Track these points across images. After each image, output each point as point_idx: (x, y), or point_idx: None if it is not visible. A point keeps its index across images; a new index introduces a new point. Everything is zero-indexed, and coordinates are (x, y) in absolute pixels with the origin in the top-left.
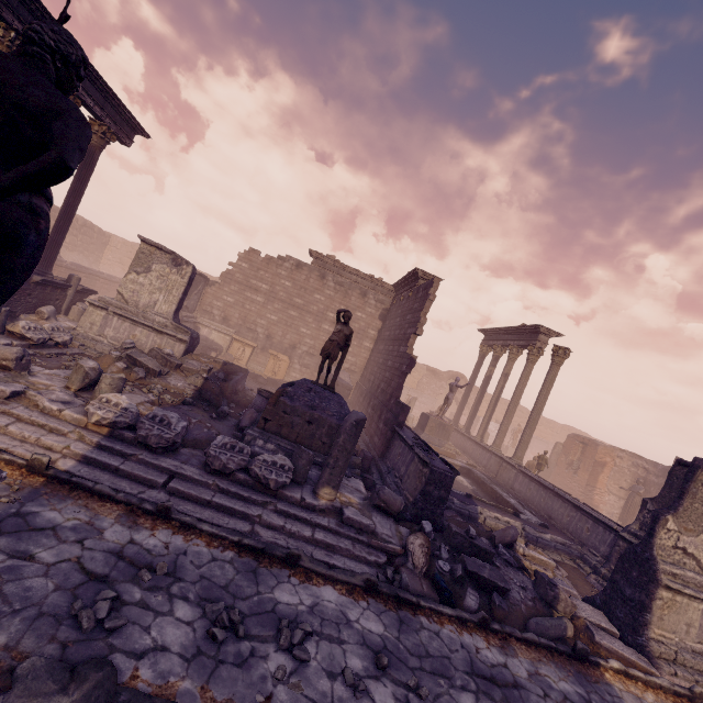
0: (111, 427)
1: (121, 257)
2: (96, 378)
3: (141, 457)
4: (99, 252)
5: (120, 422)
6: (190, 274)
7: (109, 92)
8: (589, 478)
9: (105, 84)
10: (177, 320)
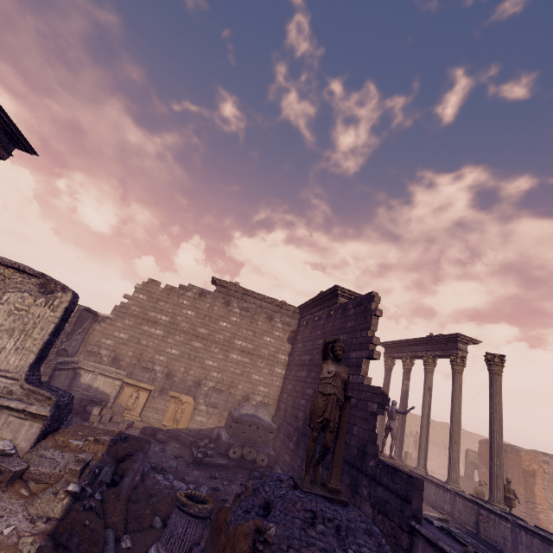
0: None
1: None
2: None
3: None
4: None
5: None
6: (67, 303)
7: None
8: (525, 492)
9: None
10: (35, 377)
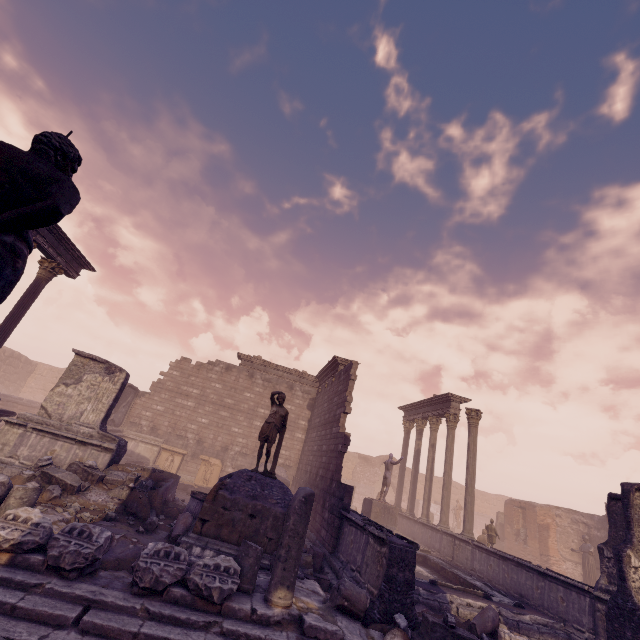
0: (13, 552)
1: (45, 383)
2: (2, 495)
3: (48, 586)
4: (21, 380)
5: (27, 542)
6: (123, 379)
7: (64, 238)
8: (540, 546)
9: (62, 232)
10: (104, 428)
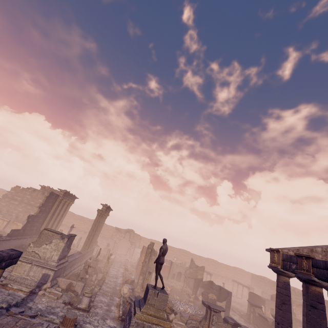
0: None
1: None
2: None
3: None
4: None
5: None
6: None
7: None
8: (140, 262)
9: None
10: None
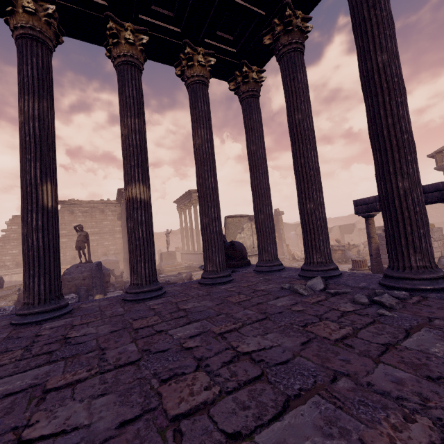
0: None
1: None
2: None
3: None
4: None
5: None
6: None
7: None
8: None
9: None
10: None
